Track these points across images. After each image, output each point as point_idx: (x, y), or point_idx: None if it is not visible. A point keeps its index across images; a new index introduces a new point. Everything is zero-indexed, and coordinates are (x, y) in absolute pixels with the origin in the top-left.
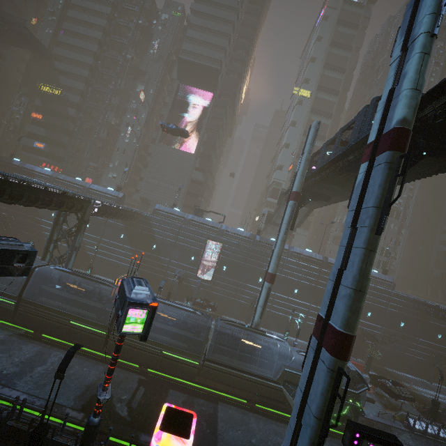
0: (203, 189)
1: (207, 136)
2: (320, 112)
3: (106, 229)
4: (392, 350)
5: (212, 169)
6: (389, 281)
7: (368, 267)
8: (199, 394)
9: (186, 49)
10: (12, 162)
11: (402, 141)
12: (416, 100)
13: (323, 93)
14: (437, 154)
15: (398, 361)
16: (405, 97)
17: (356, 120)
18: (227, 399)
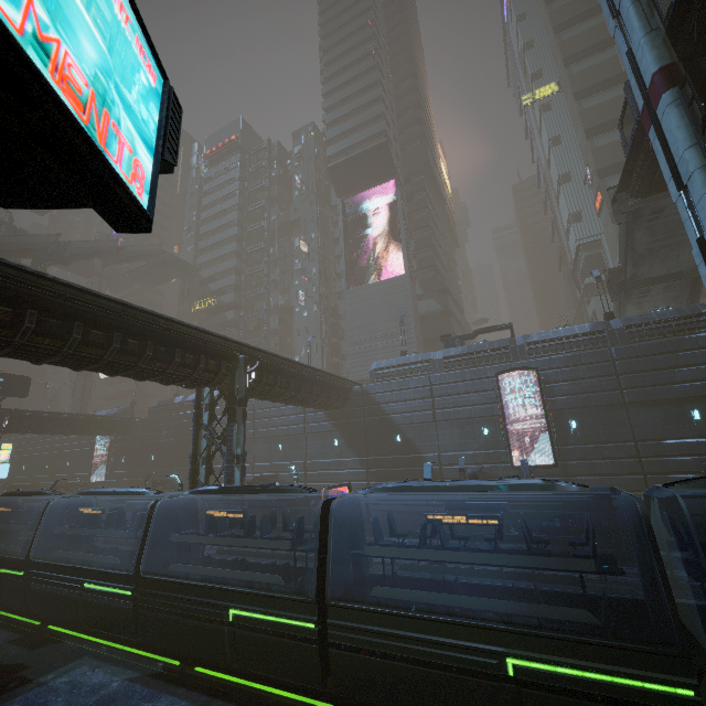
0: (447, 323)
1: (414, 243)
2: (595, 88)
3: (308, 442)
4: None
5: (447, 284)
6: None
7: None
8: None
9: (332, 153)
10: (174, 401)
11: None
12: None
13: (579, 62)
14: None
15: None
16: None
17: None
18: None
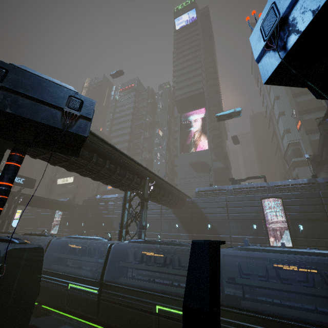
0: (227, 173)
1: (212, 136)
2: None
3: (162, 224)
4: None
5: (227, 155)
6: None
7: None
8: None
9: (178, 94)
10: (96, 197)
11: None
12: None
13: None
14: None
15: None
16: None
17: None
18: None
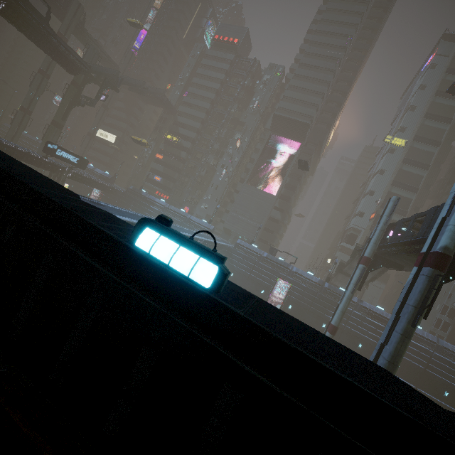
0: (279, 227)
1: (289, 180)
2: (414, 163)
3: None
4: None
5: (290, 210)
6: None
7: (402, 348)
8: None
9: (281, 106)
10: (142, 193)
11: (442, 263)
12: None
13: (420, 143)
14: None
15: None
16: (450, 231)
17: (427, 214)
18: None
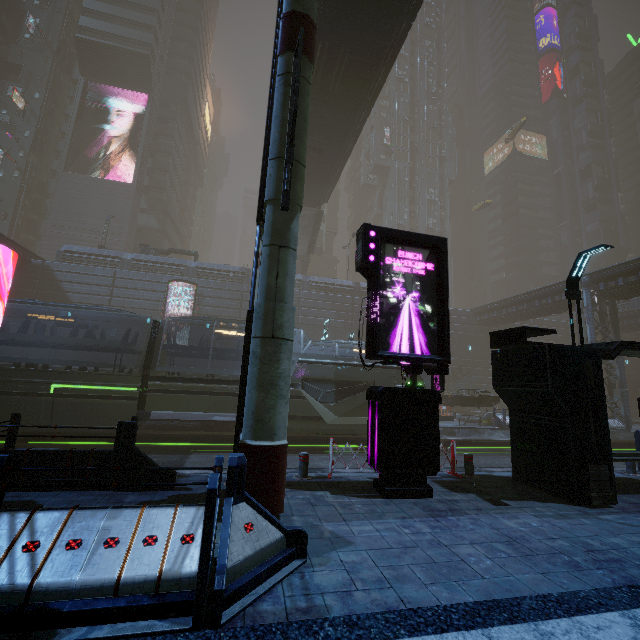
0: (161, 241)
1: (152, 162)
2: None
3: None
4: (468, 385)
5: (170, 209)
6: None
7: None
8: (151, 452)
9: (86, 25)
10: None
11: None
12: None
13: None
14: None
15: None
16: None
17: None
18: (212, 449)
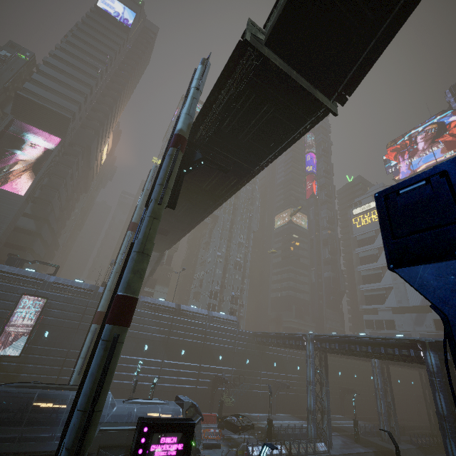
0: (32, 240)
1: (48, 181)
2: None
3: None
4: (243, 390)
5: (50, 217)
6: (234, 320)
7: (152, 232)
8: None
9: (29, 88)
10: None
11: (179, 142)
12: (189, 121)
13: None
14: (211, 165)
15: (249, 401)
16: (182, 118)
17: None
18: None
